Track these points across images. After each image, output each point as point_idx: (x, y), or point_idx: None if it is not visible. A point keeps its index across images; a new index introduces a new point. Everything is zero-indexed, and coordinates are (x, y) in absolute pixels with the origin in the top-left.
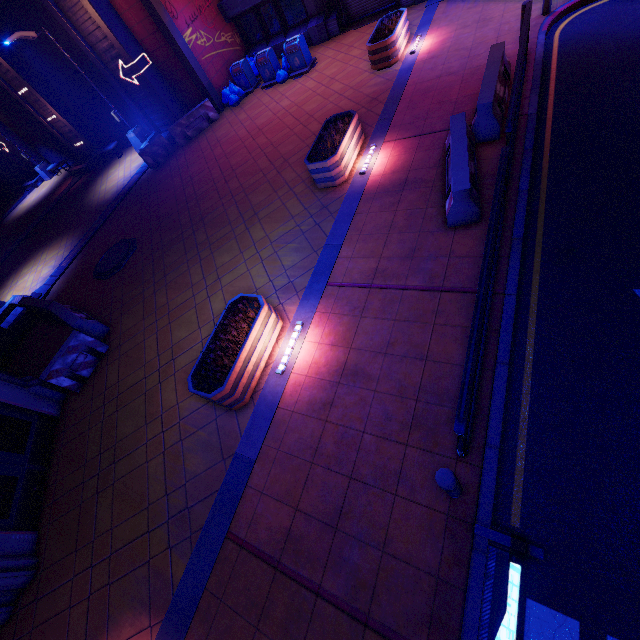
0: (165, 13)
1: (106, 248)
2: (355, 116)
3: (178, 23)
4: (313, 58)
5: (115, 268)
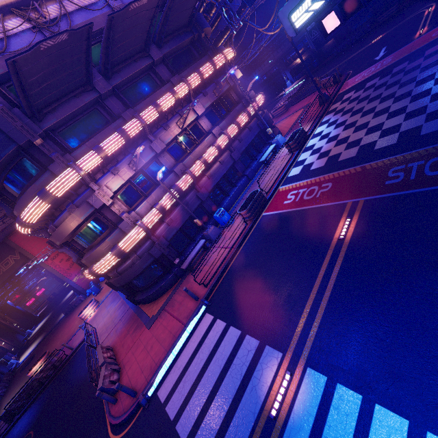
0: (66, 278)
1: (34, 354)
2: (43, 357)
3: (72, 277)
4: (101, 289)
5: (22, 369)
